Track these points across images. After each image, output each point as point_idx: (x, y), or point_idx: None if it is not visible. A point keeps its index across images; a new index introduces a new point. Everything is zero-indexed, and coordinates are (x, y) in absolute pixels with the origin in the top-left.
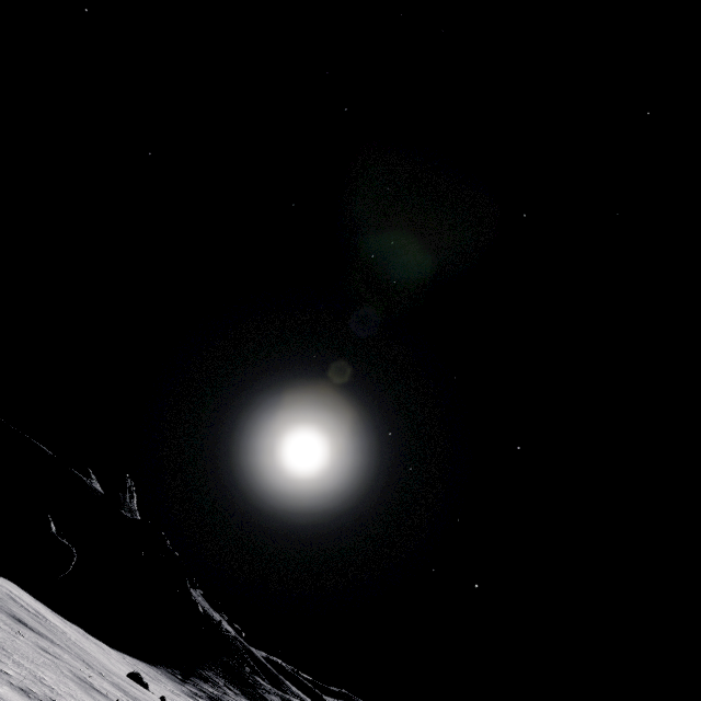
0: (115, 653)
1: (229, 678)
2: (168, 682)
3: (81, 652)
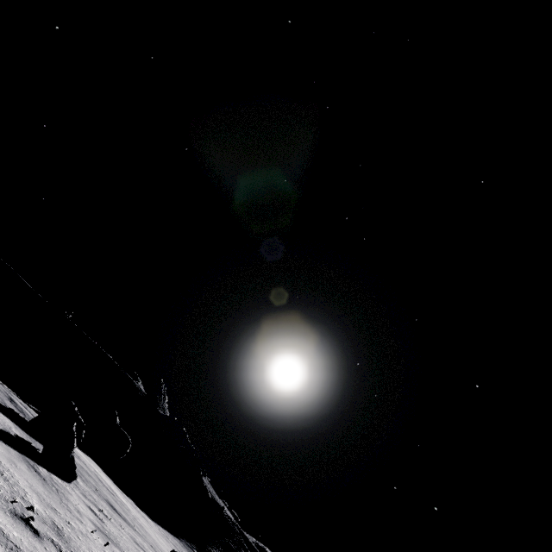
0: (153, 524)
1: None
2: None
3: (143, 531)
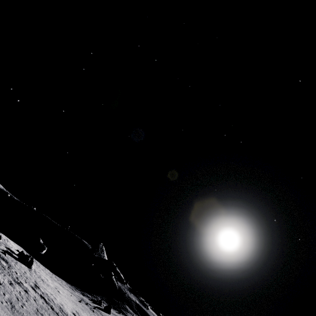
0: (51, 272)
1: (107, 301)
2: (65, 284)
3: None
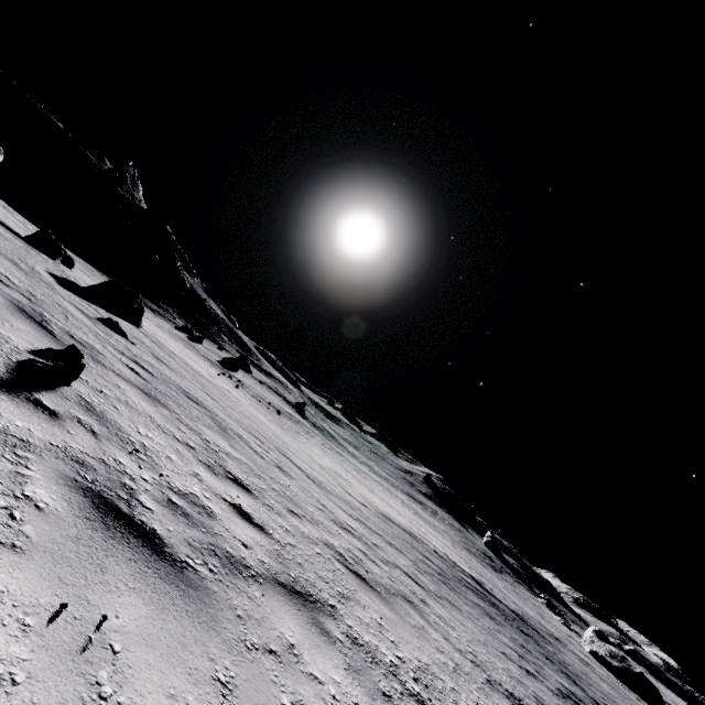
0: None
1: (188, 319)
2: (102, 278)
3: None
